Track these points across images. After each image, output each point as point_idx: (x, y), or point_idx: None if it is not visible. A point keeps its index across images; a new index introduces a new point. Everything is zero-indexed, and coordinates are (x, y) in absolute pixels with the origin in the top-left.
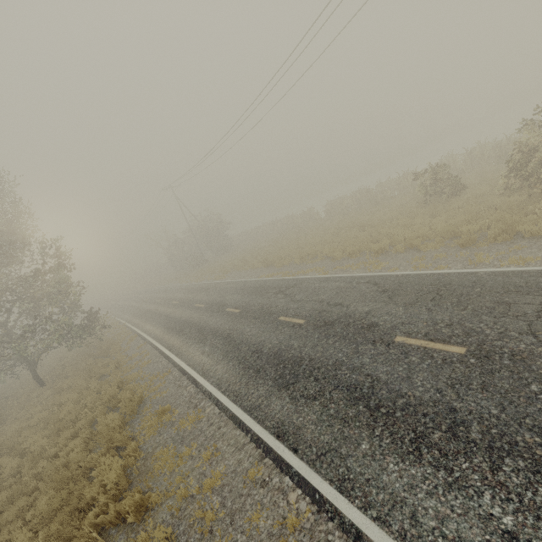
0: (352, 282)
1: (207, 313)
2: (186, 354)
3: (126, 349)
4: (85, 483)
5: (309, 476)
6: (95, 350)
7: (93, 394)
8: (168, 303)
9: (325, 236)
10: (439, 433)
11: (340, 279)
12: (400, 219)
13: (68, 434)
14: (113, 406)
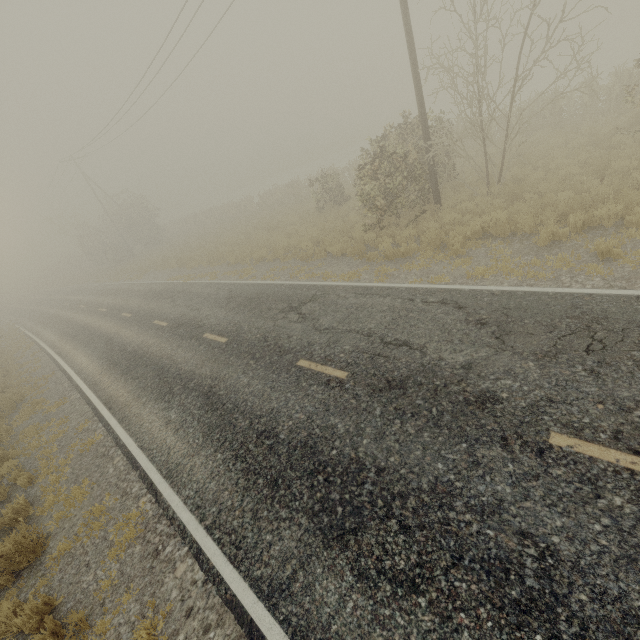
0: (220, 289)
1: (104, 318)
2: (72, 357)
3: (19, 358)
4: None
5: (110, 419)
6: None
7: None
8: (75, 307)
9: (240, 236)
10: (179, 386)
11: (216, 285)
12: (290, 227)
13: None
14: None
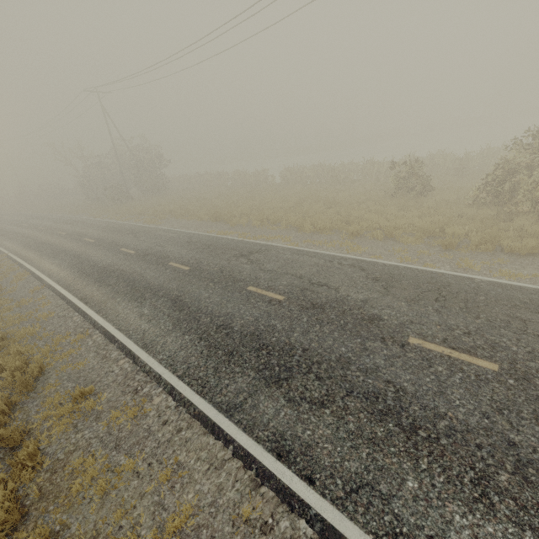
0: (333, 261)
1: (140, 263)
2: (114, 313)
3: (10, 290)
4: None
5: (341, 524)
6: None
7: None
8: (79, 239)
9: (287, 203)
10: (505, 474)
11: (316, 254)
12: (373, 205)
13: None
14: None
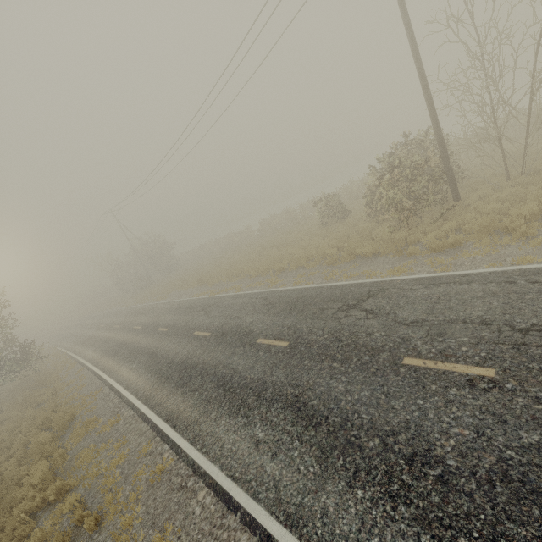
0: (253, 298)
1: (141, 334)
2: (117, 373)
3: (65, 376)
4: (17, 487)
5: (178, 440)
6: (33, 382)
7: (28, 421)
8: (110, 328)
9: (251, 255)
10: (253, 397)
11: (246, 295)
12: (301, 241)
13: (2, 459)
14: (47, 428)
